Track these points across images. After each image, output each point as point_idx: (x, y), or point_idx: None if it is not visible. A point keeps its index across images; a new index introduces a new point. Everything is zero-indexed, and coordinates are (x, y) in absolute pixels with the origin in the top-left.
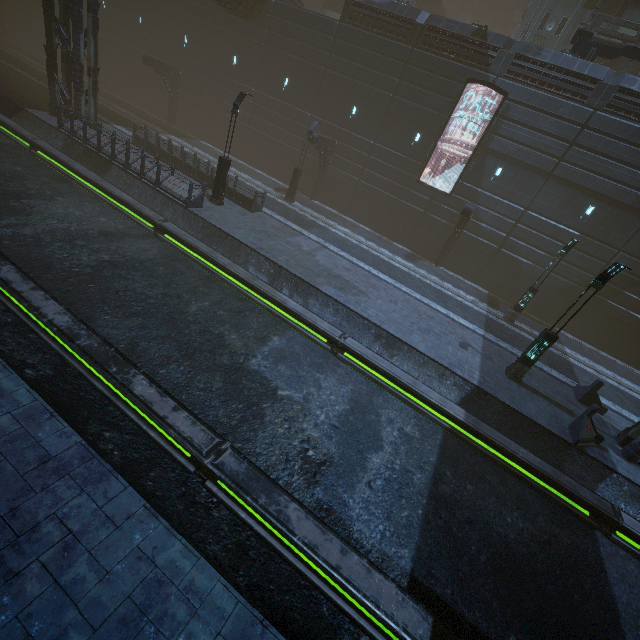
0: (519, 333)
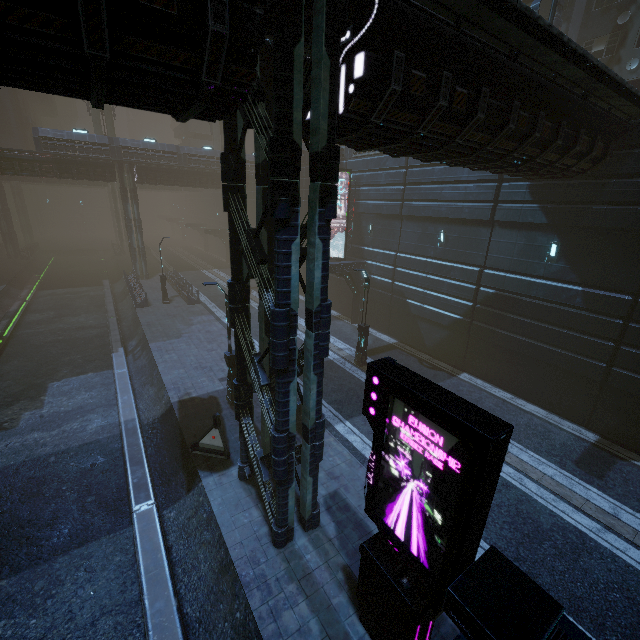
0: (352, 374)
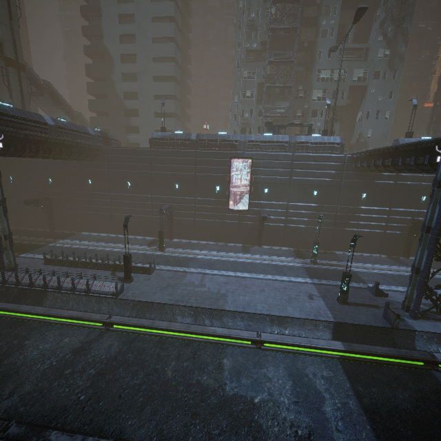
0: (323, 268)
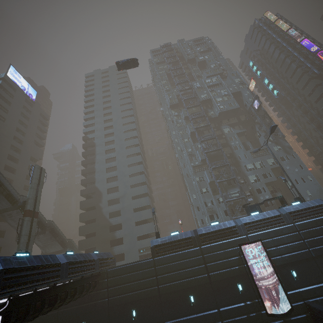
0: None
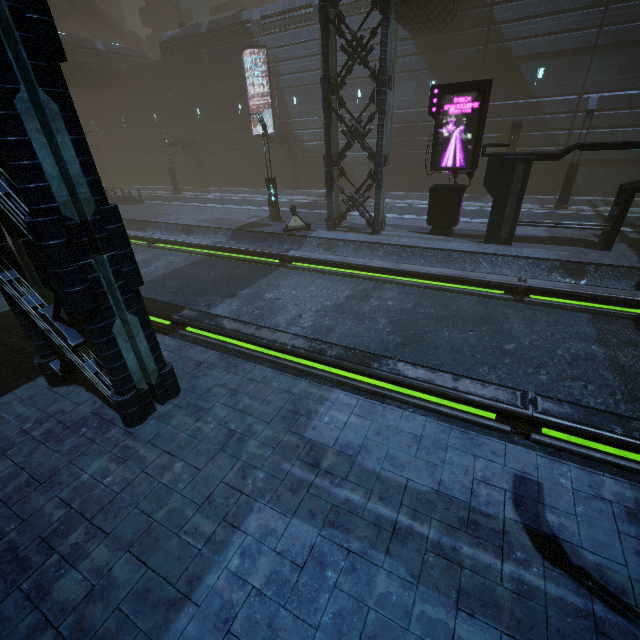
0: None
